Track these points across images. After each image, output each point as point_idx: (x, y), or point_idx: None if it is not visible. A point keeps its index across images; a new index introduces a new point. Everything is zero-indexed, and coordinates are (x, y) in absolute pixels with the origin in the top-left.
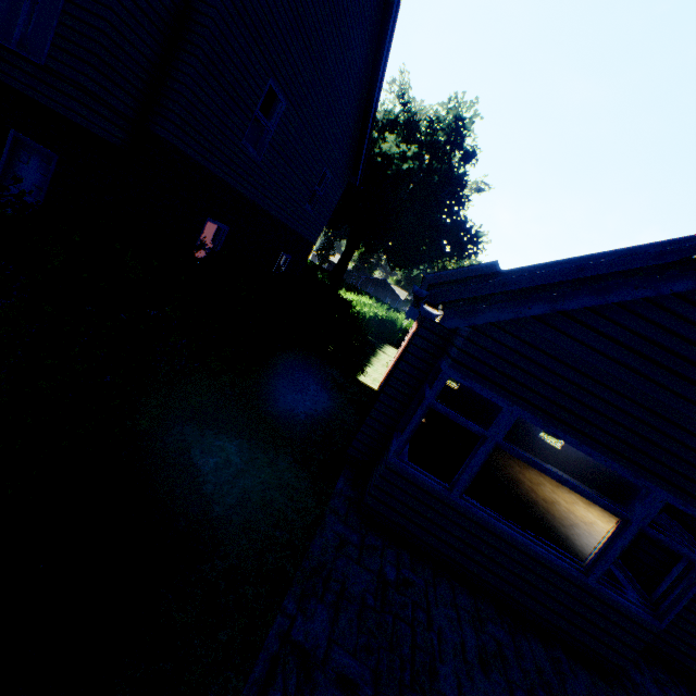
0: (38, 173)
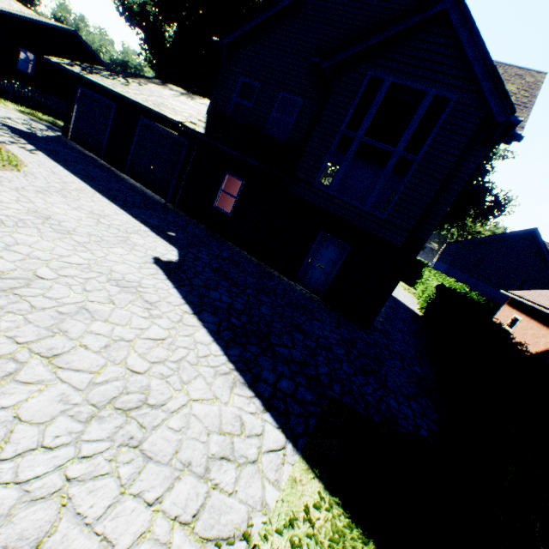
0: (333, 253)
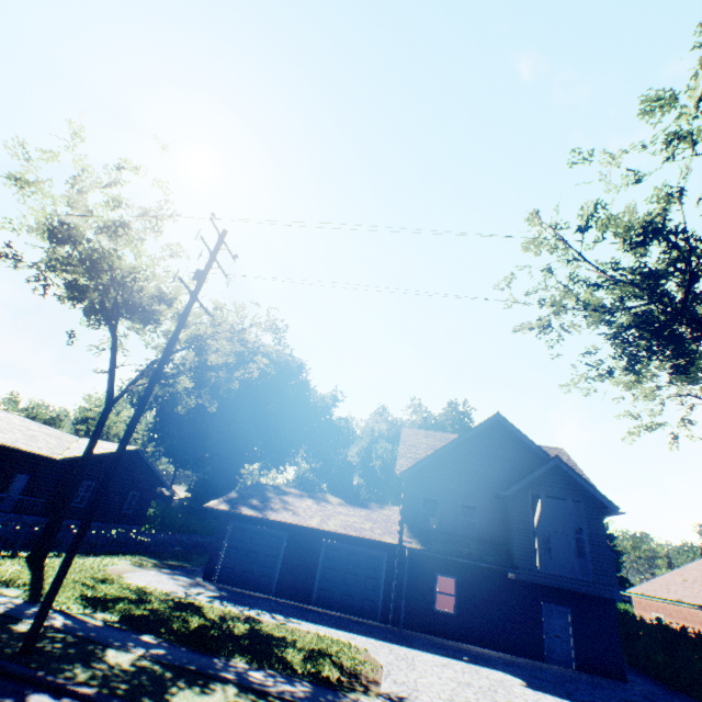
0: (559, 618)
